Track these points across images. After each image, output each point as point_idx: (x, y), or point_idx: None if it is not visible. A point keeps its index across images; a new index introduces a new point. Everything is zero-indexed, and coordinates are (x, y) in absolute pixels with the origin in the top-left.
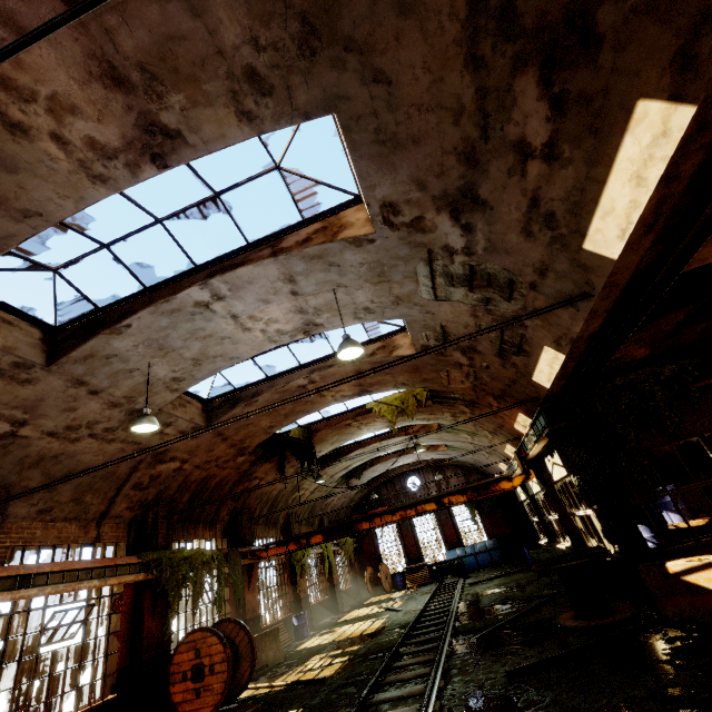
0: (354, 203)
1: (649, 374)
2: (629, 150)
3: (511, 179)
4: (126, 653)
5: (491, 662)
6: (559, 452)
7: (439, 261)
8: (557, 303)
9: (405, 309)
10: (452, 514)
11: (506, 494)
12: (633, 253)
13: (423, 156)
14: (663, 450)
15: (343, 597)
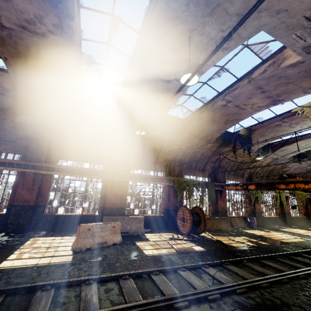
0: None
1: None
2: None
3: None
4: (166, 205)
5: None
6: None
7: None
8: None
9: (255, 22)
10: None
11: None
12: None
13: None
14: None
15: (293, 220)
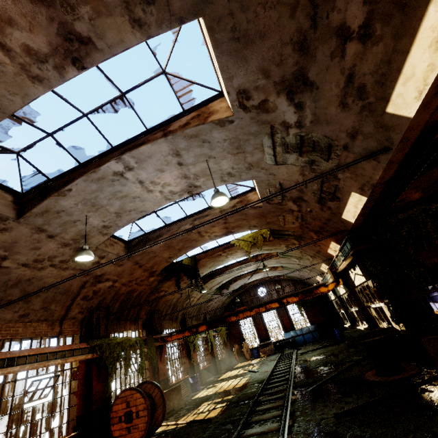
0: (218, 97)
1: (421, 210)
2: (431, 19)
3: (332, 61)
4: (82, 405)
5: (322, 406)
6: (359, 266)
7: (279, 135)
8: (365, 156)
9: (255, 173)
10: (287, 310)
11: (321, 296)
12: (425, 111)
13: (267, 48)
14: (426, 263)
15: (220, 364)
